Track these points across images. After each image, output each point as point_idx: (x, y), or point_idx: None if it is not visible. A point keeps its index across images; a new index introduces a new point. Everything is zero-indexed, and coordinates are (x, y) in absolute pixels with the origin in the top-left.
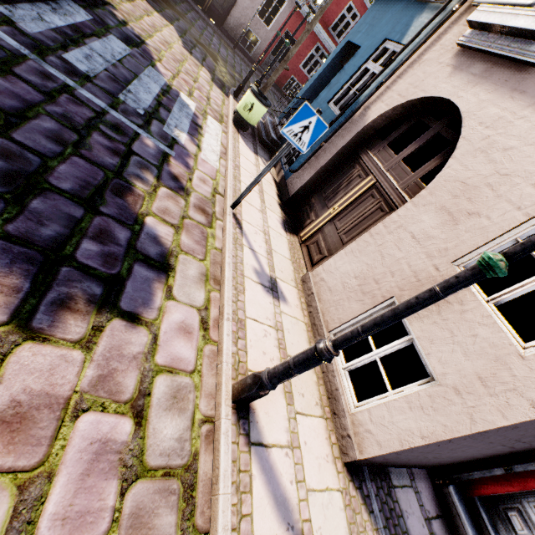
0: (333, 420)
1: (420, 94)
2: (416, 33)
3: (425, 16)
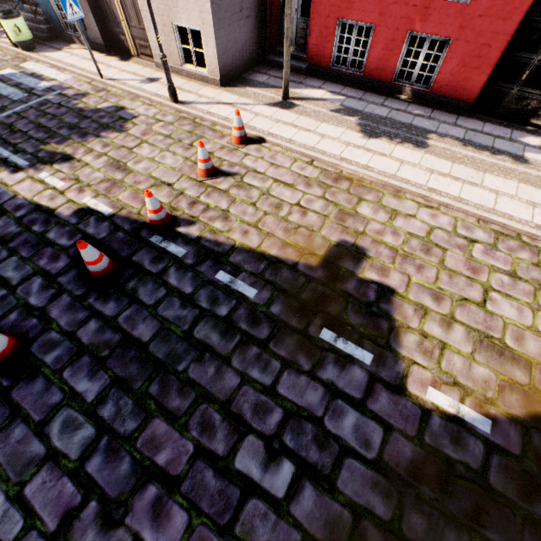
0: (209, 84)
1: None
2: None
3: None
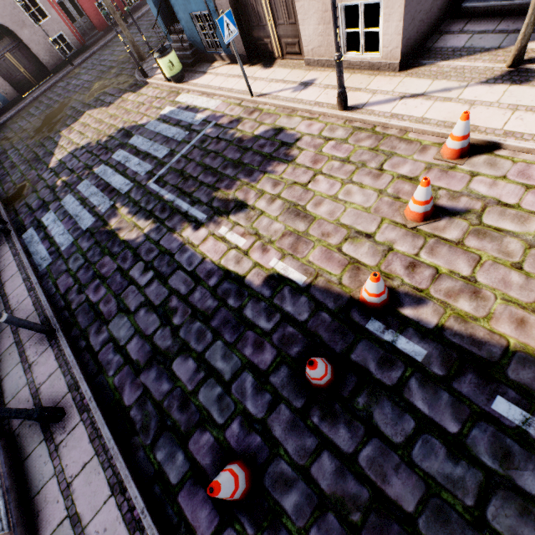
0: (381, 71)
1: None
2: None
3: None
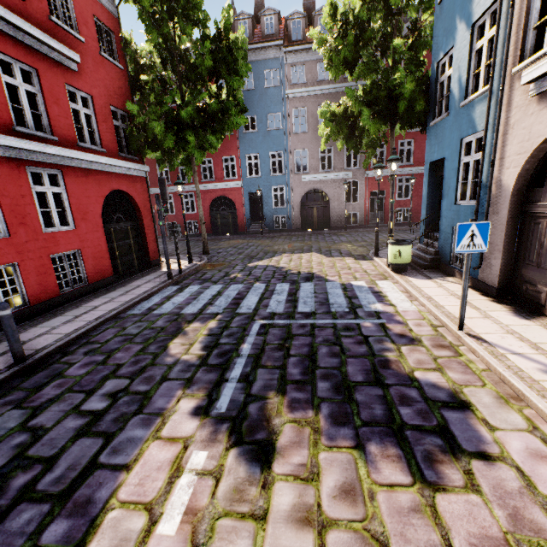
0: None
1: (538, 140)
2: (484, 119)
3: (478, 107)
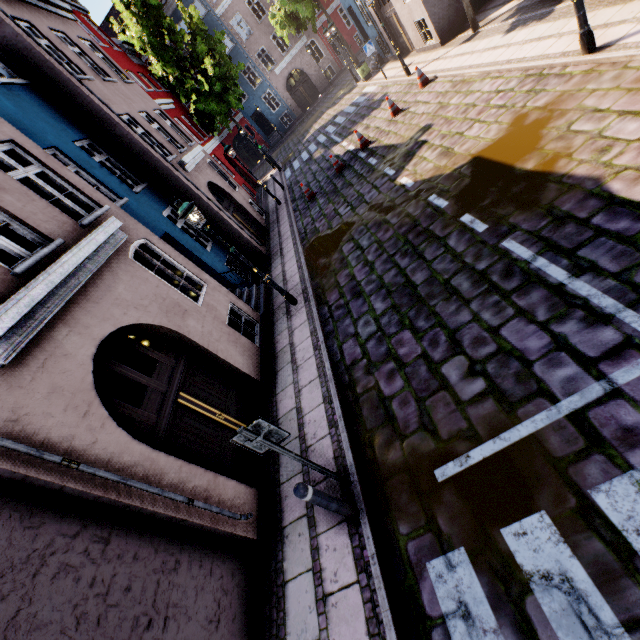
0: (437, 48)
1: None
2: None
3: None
